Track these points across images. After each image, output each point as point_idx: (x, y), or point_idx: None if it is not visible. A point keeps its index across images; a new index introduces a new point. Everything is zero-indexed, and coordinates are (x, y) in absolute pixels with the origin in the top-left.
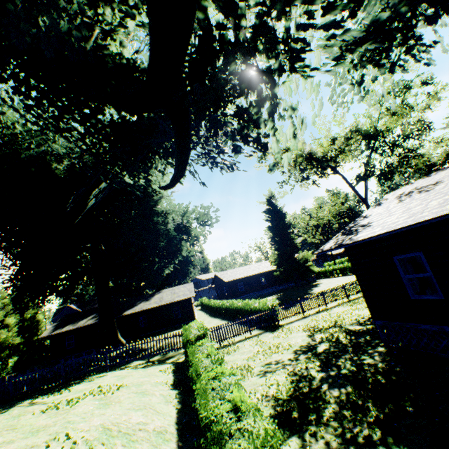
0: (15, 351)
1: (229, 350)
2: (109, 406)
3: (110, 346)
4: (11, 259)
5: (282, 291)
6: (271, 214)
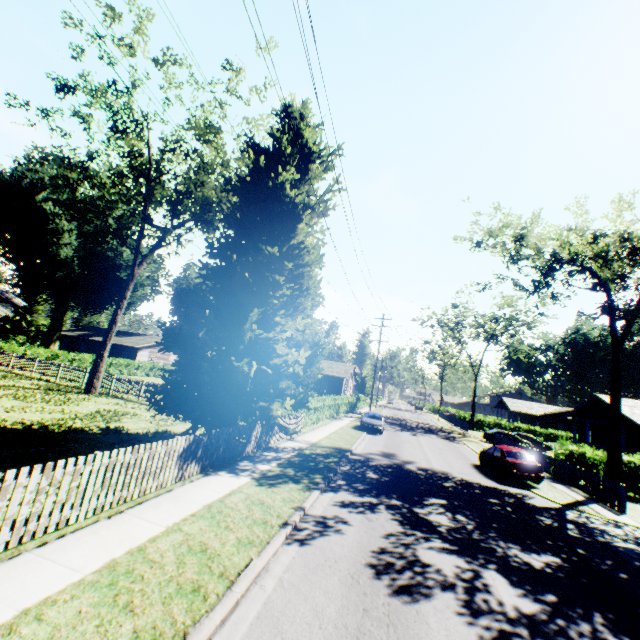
0: None
1: None
2: None
3: None
4: None
5: None
6: None
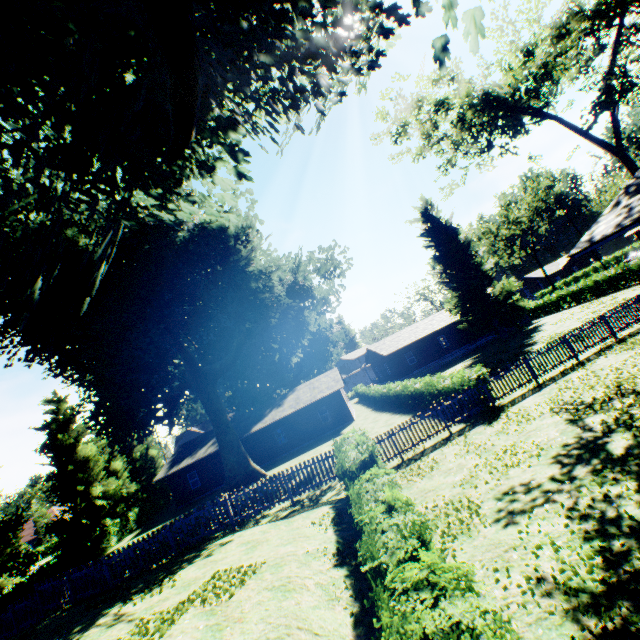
0: (135, 500)
1: (419, 468)
2: (222, 636)
3: (230, 493)
4: (89, 389)
5: (477, 351)
6: (432, 235)
